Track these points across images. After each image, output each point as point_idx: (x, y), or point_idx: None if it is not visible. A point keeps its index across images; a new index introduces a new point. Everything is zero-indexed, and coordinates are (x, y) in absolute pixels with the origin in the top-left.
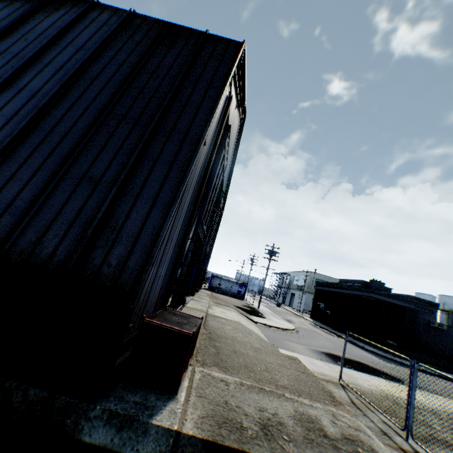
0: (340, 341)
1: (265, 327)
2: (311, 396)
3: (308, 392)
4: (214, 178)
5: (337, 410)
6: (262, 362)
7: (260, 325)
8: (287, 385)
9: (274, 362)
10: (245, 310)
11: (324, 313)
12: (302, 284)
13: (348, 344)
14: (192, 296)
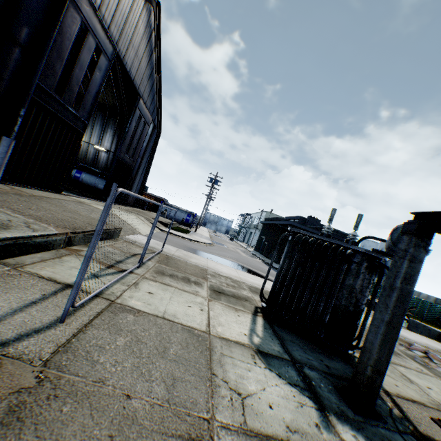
0: (253, 259)
1: (170, 235)
2: (40, 219)
3: (46, 220)
4: (53, 38)
5: (46, 226)
6: (44, 209)
7: (164, 233)
8: (27, 213)
9: (68, 215)
10: (163, 223)
11: (263, 244)
12: (259, 224)
13: (259, 262)
14: (102, 201)
